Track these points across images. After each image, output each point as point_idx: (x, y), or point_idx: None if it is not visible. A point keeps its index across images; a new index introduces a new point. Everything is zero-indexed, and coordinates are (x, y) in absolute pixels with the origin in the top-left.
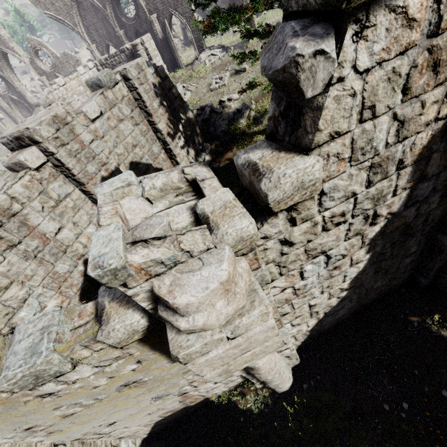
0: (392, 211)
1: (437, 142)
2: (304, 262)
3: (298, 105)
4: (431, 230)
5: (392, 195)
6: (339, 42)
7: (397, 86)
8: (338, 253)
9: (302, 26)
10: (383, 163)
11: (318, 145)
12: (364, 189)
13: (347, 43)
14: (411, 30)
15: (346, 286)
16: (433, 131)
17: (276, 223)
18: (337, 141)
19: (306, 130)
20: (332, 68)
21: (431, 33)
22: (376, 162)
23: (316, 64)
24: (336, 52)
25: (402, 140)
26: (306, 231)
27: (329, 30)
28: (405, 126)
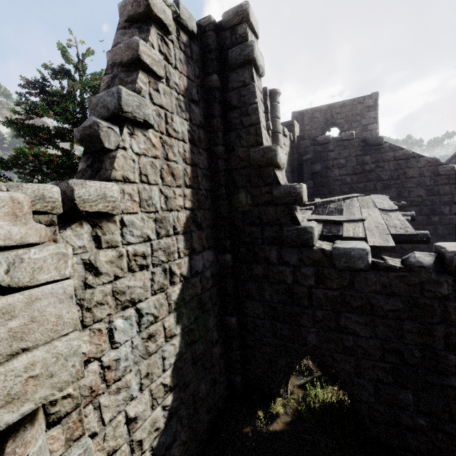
0: (183, 274)
1: (191, 224)
2: (113, 310)
3: (101, 158)
4: (219, 312)
5: (178, 255)
6: (121, 131)
7: (157, 172)
8: (149, 310)
9: (101, 119)
10: (163, 221)
11: (116, 179)
12: (156, 237)
13: (125, 133)
14: (156, 150)
15: (168, 380)
16: (186, 214)
17: (81, 234)
18: (129, 184)
19: (107, 169)
20: (119, 139)
21: (165, 157)
22: (158, 217)
23: (110, 132)
24: (121, 134)
25: (170, 209)
26: (112, 261)
27: (115, 124)
28: (169, 200)
